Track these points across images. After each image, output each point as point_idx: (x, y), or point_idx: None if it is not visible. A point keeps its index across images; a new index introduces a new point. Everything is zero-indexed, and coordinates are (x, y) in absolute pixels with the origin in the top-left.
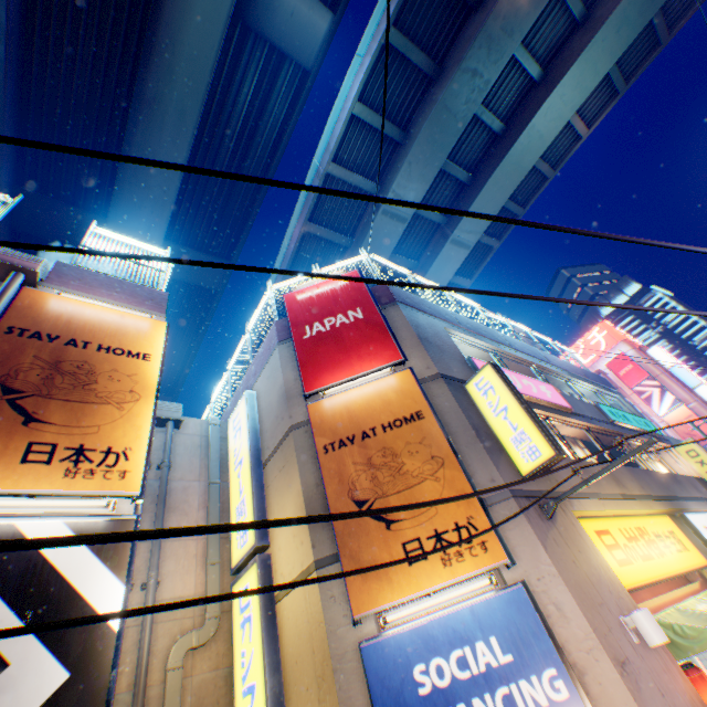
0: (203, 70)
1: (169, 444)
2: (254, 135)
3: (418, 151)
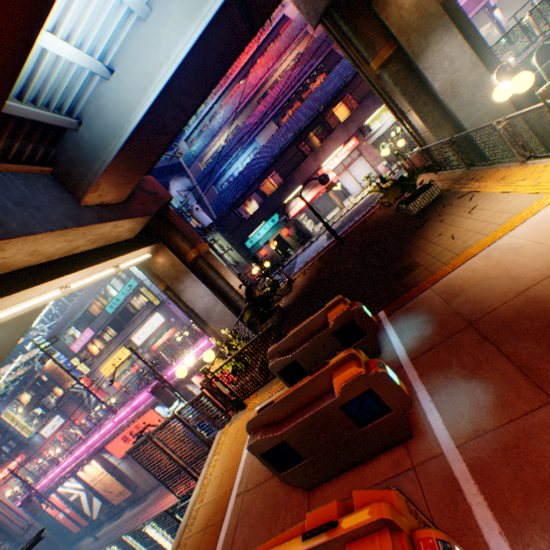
0: None
1: None
2: None
3: None
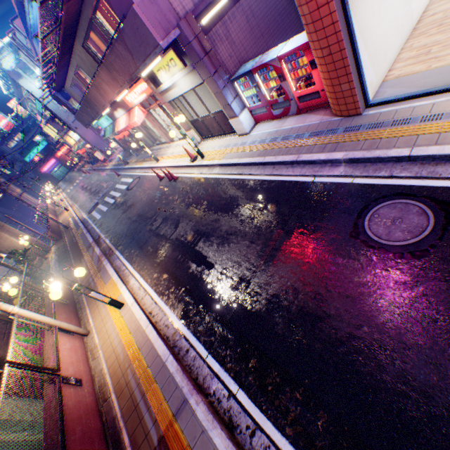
0: None
1: None
2: None
3: None
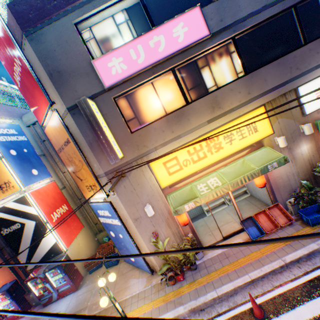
0: None
1: (42, 132)
2: None
3: None
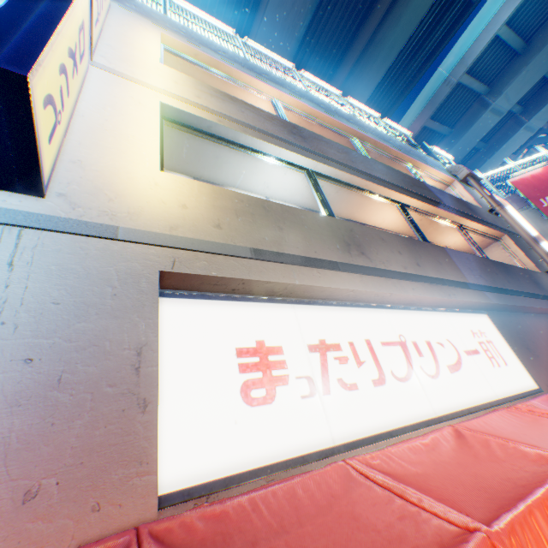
0: (418, 15)
1: None
2: (413, 57)
3: (537, 62)
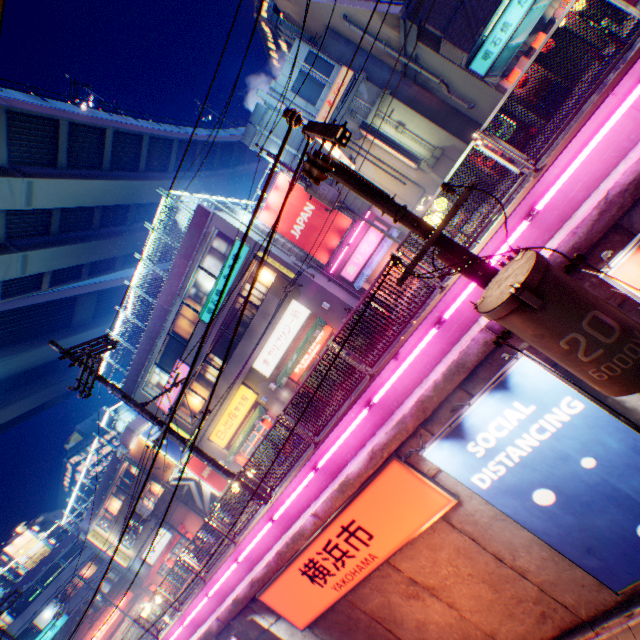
0: None
1: None
2: None
3: None
